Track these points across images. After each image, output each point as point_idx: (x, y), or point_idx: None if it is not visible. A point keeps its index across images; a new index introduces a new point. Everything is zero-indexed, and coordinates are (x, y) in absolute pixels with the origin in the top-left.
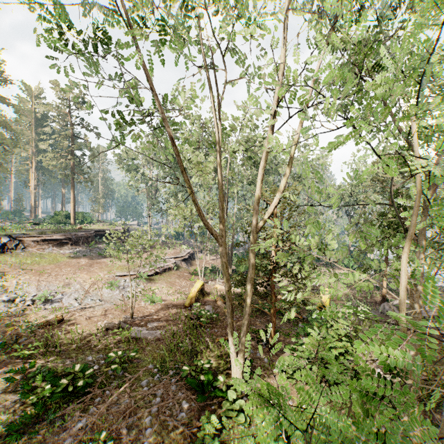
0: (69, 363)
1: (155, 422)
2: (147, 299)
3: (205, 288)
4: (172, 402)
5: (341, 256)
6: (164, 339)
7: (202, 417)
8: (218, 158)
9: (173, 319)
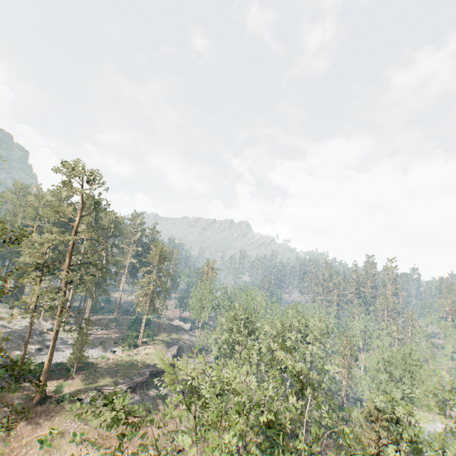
0: None
1: None
2: None
3: None
4: None
5: None
6: None
7: None
8: None
9: None
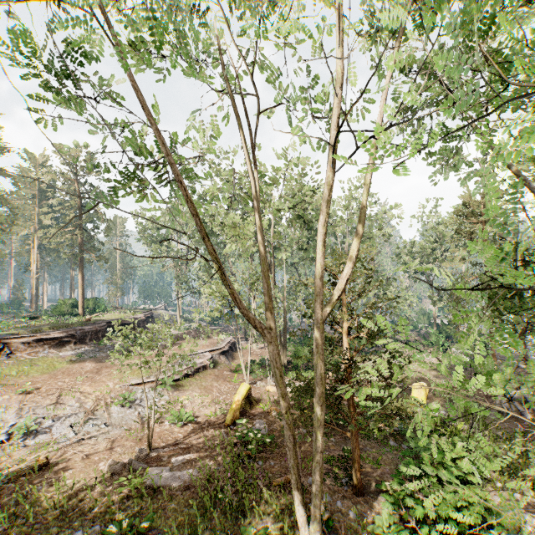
0: None
1: None
2: (173, 417)
3: (252, 393)
4: None
5: None
6: (196, 486)
7: None
8: (257, 216)
9: (209, 448)
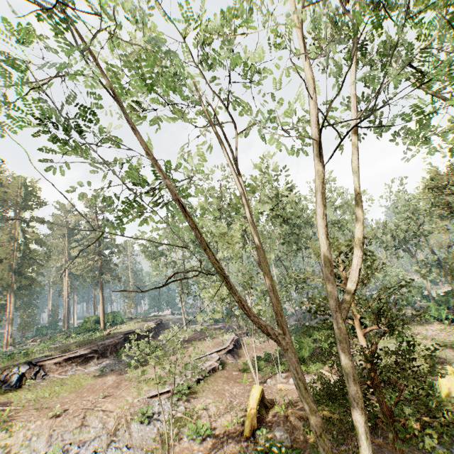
0: None
1: None
2: (191, 431)
3: (264, 394)
4: None
5: None
6: None
7: None
8: (249, 220)
9: None
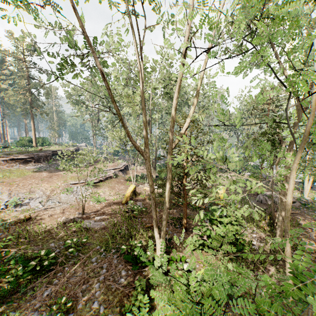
0: (37, 249)
1: (102, 286)
2: (94, 200)
3: (136, 190)
4: (114, 272)
5: (238, 166)
6: (108, 228)
7: (136, 282)
8: (141, 91)
9: (114, 213)
